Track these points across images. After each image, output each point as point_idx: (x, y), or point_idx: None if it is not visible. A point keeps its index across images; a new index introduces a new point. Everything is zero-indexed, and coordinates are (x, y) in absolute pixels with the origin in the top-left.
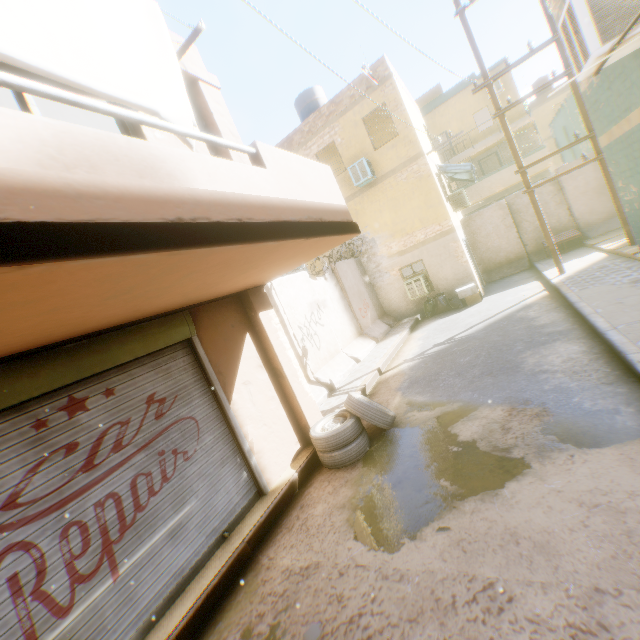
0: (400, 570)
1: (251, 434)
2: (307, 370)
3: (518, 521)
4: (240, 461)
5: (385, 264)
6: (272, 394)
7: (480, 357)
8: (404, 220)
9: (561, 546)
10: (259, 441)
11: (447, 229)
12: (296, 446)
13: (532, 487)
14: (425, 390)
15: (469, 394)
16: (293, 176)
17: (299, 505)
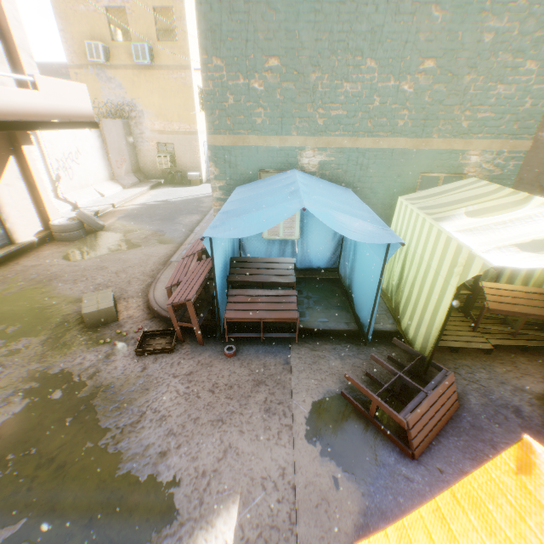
0: (77, 265)
1: (9, 213)
2: (59, 190)
3: (124, 257)
4: (0, 224)
5: (148, 135)
6: (27, 196)
7: (166, 212)
8: (168, 109)
9: (130, 261)
10: (15, 218)
11: (193, 131)
12: (40, 228)
13: (137, 251)
14: (130, 220)
15: (146, 225)
16: (57, 94)
17: (37, 251)
